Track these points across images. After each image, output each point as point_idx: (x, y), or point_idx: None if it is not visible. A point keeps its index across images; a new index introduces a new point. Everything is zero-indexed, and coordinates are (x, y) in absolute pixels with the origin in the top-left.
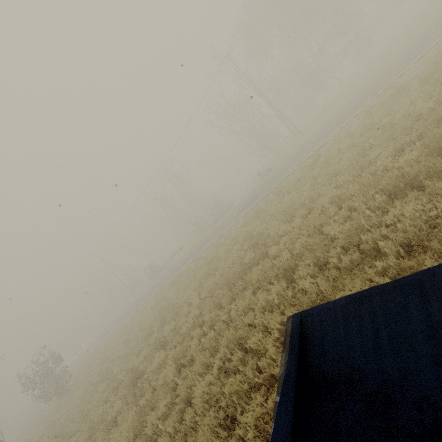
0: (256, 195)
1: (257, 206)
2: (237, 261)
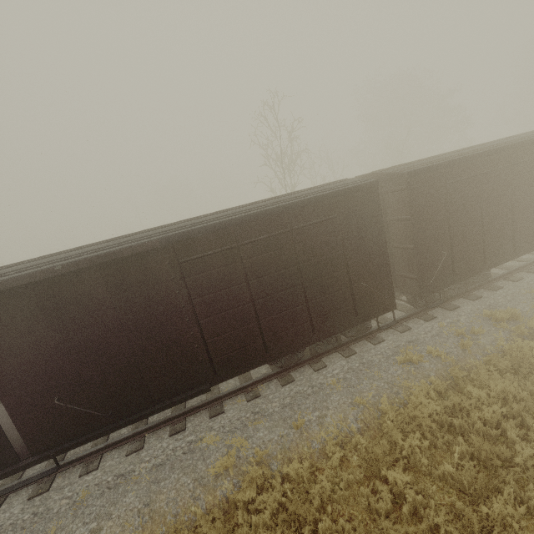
0: None
1: None
2: None
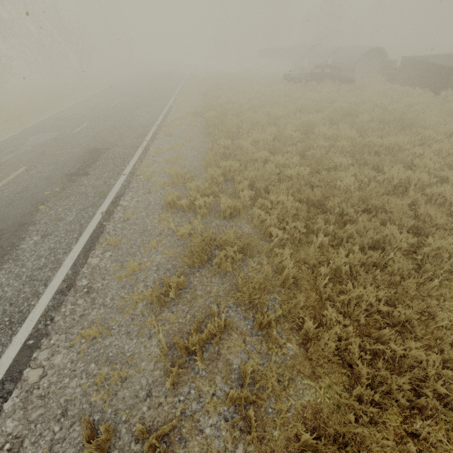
0: (94, 148)
1: (224, 123)
2: (361, 124)
